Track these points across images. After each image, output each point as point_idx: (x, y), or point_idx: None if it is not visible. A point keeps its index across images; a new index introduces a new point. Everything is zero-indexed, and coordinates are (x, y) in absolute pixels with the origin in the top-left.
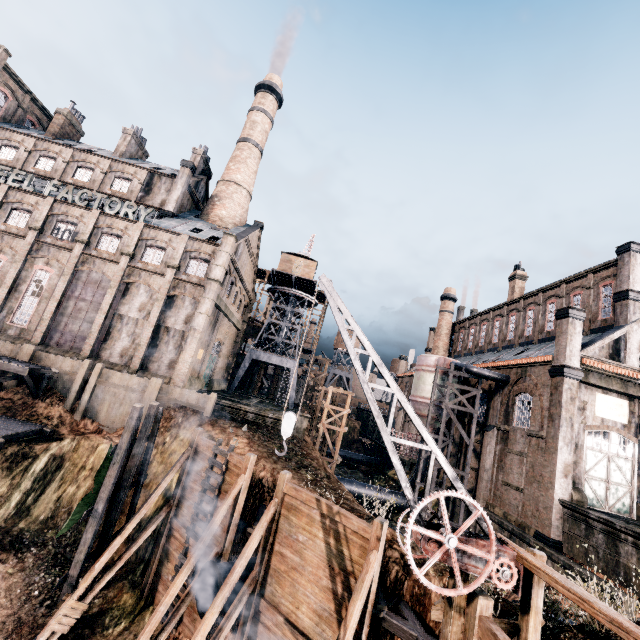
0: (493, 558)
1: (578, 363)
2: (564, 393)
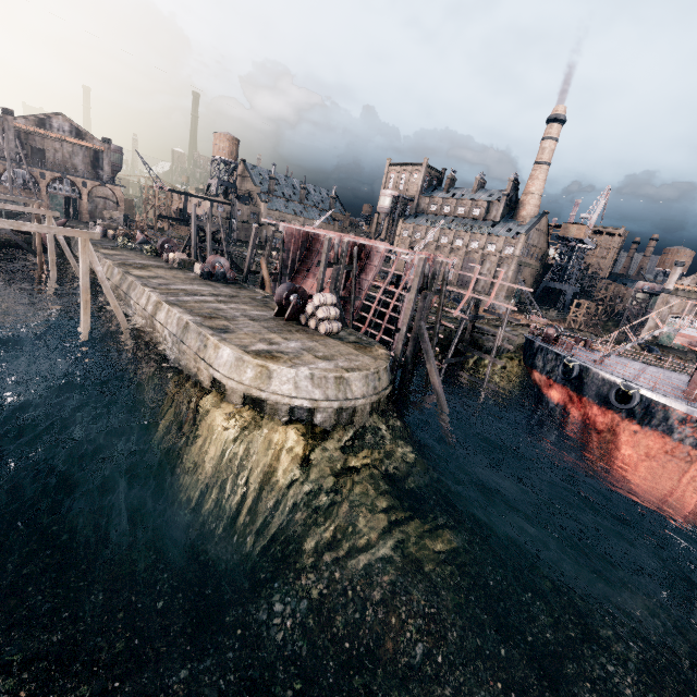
0: (540, 319)
1: (672, 287)
2: (658, 300)
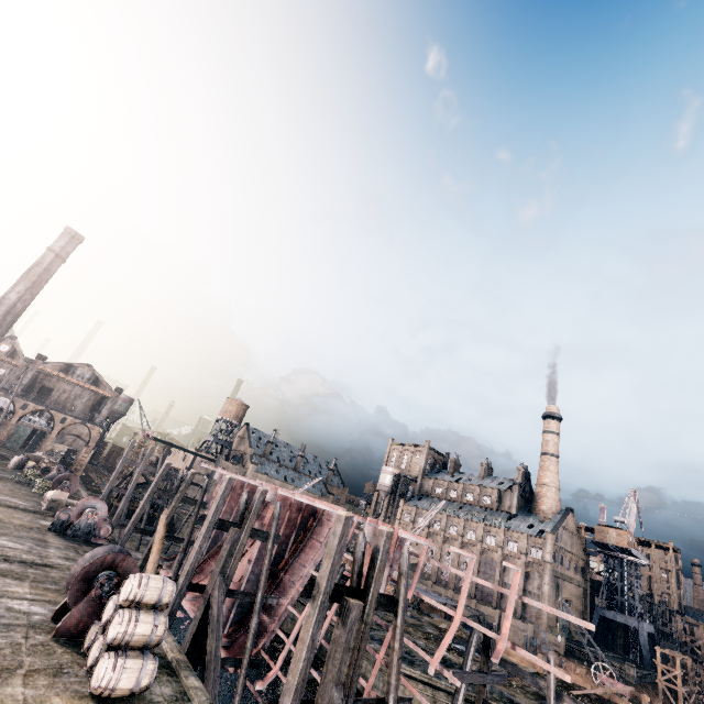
0: (616, 683)
1: None
2: None
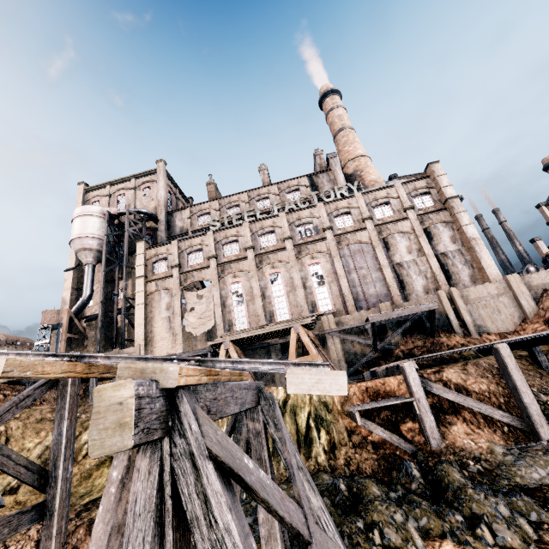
0: None
1: None
2: None
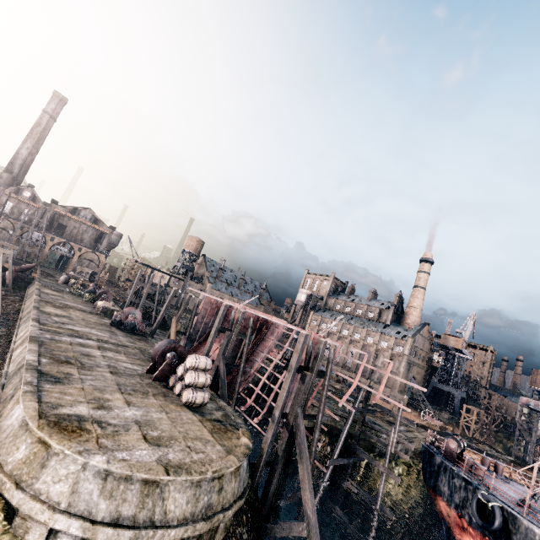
0: (434, 420)
1: None
2: None
